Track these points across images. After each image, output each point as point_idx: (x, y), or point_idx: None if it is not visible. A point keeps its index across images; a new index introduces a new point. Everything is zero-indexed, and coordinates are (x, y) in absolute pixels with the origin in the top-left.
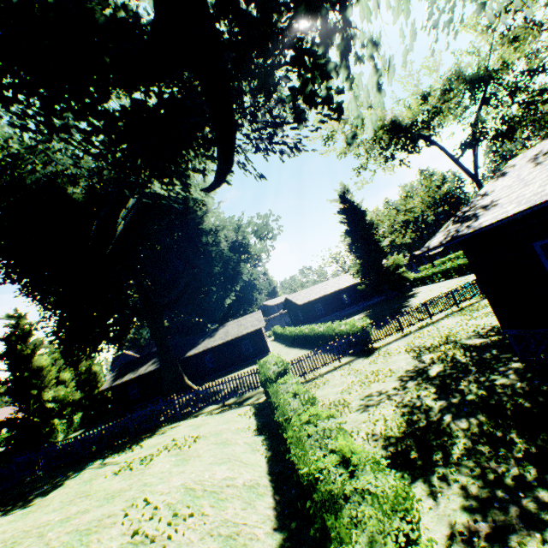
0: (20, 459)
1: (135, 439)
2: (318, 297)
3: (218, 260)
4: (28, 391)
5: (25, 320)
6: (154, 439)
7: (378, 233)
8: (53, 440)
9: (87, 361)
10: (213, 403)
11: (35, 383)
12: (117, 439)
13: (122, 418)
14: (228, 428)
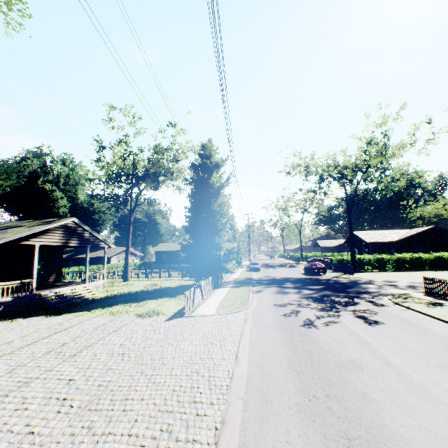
0: None
1: None
2: (163, 250)
3: None
4: None
5: None
6: None
7: None
8: None
9: None
10: None
11: None
12: None
13: None
14: None
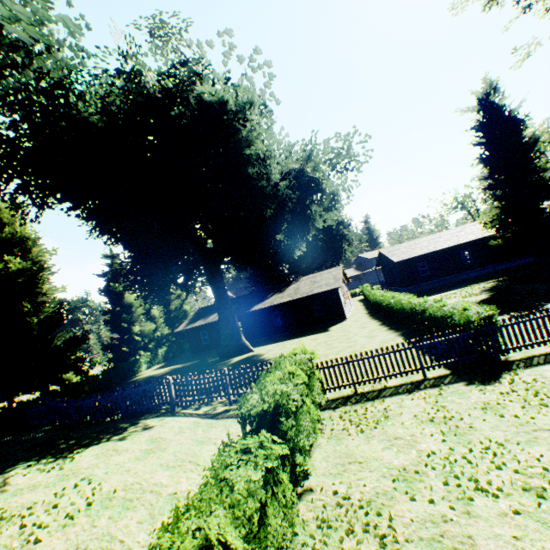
0: (49, 403)
1: (112, 427)
2: (422, 254)
3: (272, 200)
4: (122, 323)
5: (118, 260)
6: (94, 453)
7: (542, 156)
8: (136, 369)
9: (177, 301)
10: (217, 398)
11: (126, 317)
12: (109, 415)
13: (188, 362)
14: (157, 491)
